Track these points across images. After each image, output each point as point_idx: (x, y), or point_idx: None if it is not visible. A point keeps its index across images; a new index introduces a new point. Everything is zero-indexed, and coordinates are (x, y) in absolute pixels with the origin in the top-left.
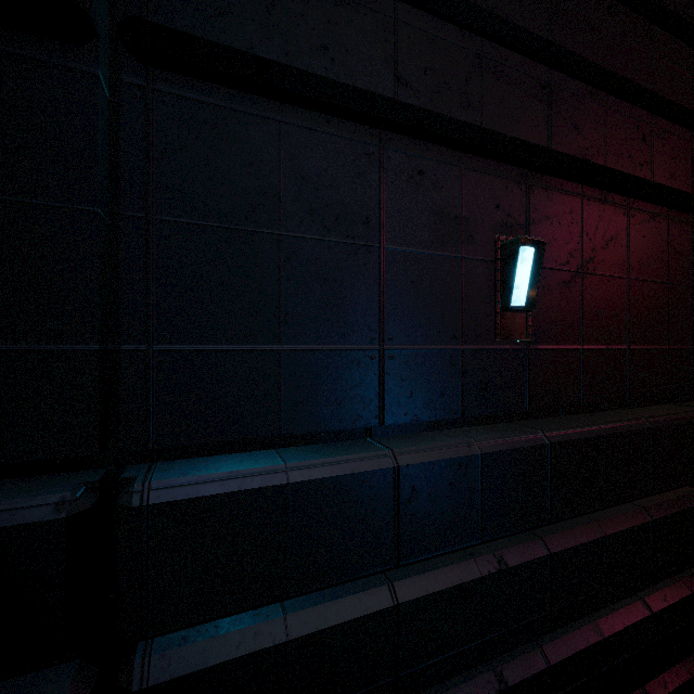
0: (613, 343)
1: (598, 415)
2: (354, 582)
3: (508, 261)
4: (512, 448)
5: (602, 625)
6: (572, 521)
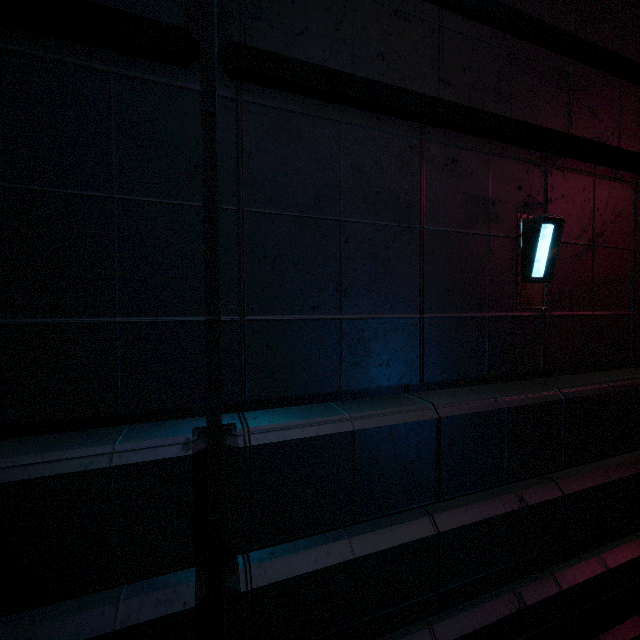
0: (619, 309)
1: (603, 374)
2: (399, 514)
3: (529, 238)
4: (533, 403)
5: (606, 558)
6: (579, 467)
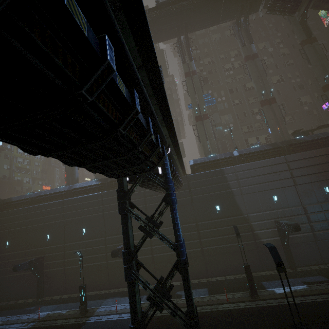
0: None
1: None
2: (320, 212)
3: (325, 188)
4: None
5: None
6: None
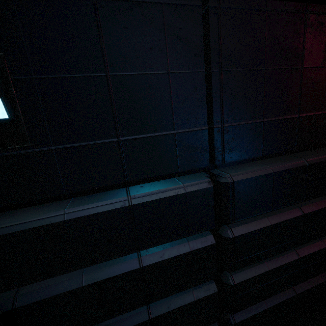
0: None
1: None
2: (283, 208)
3: None
4: None
5: None
6: None
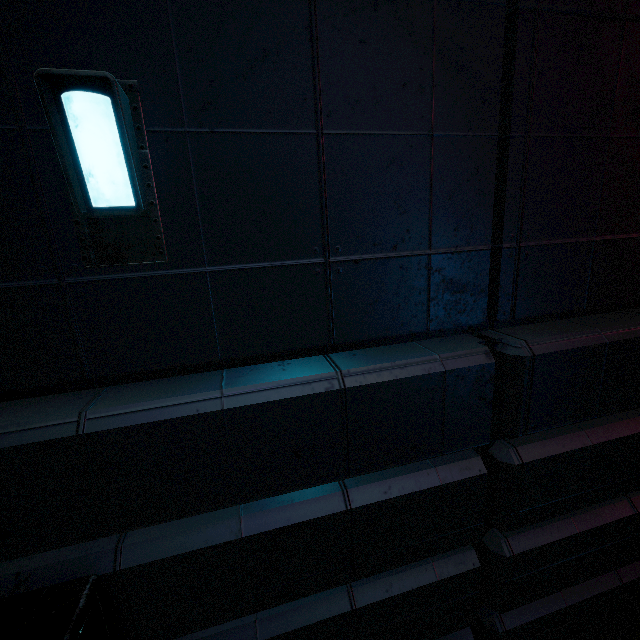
0: None
1: None
2: (614, 414)
3: None
4: None
5: None
6: None
